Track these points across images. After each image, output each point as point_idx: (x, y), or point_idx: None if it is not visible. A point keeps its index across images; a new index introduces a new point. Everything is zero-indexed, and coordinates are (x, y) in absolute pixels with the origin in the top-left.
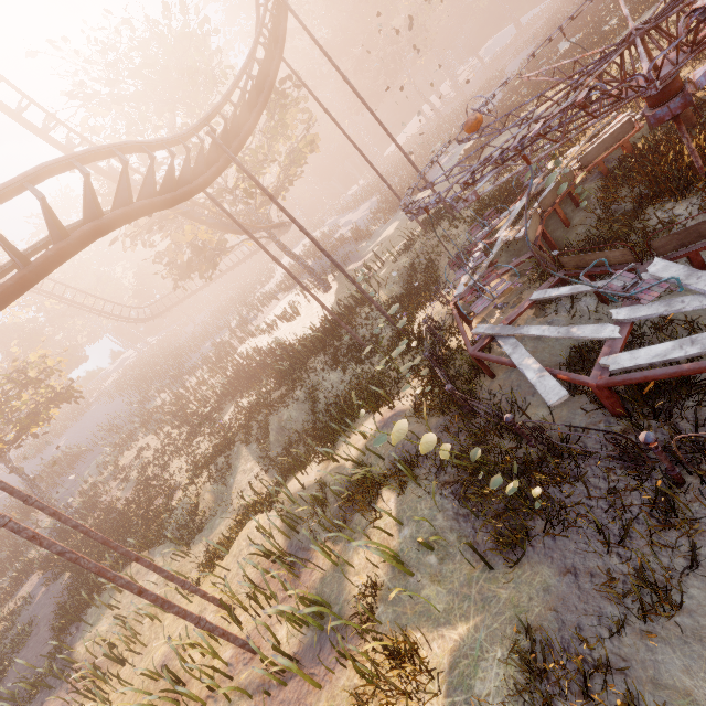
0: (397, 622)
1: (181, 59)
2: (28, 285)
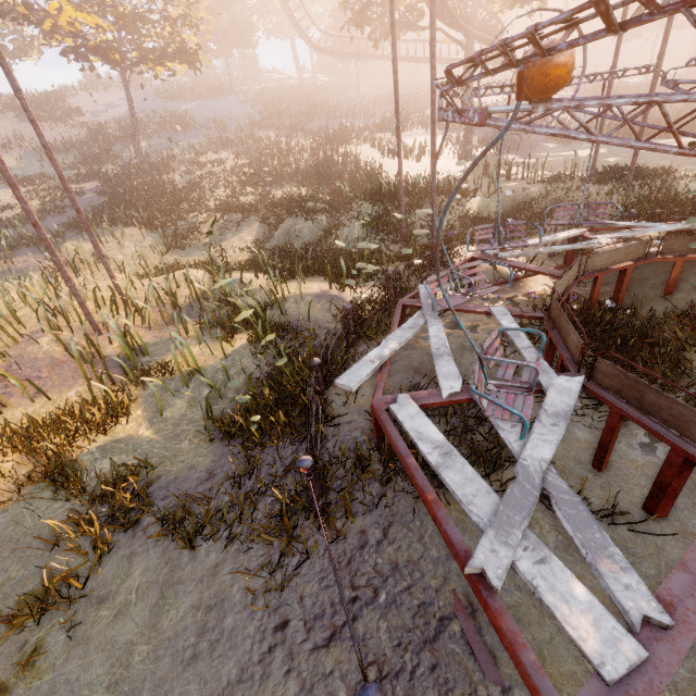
0: (149, 397)
1: None
2: None
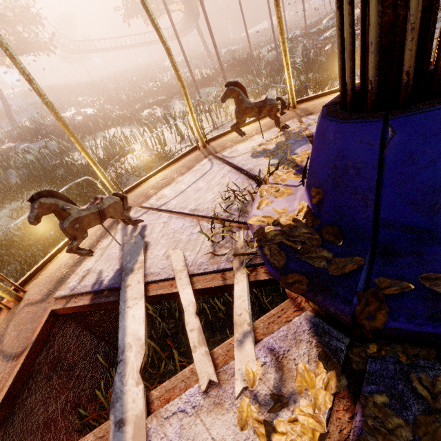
0: None
1: None
2: None
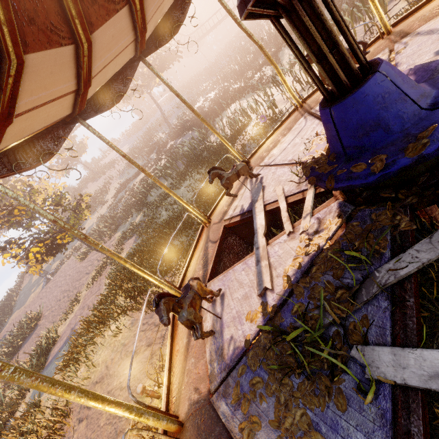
0: None
1: None
2: None
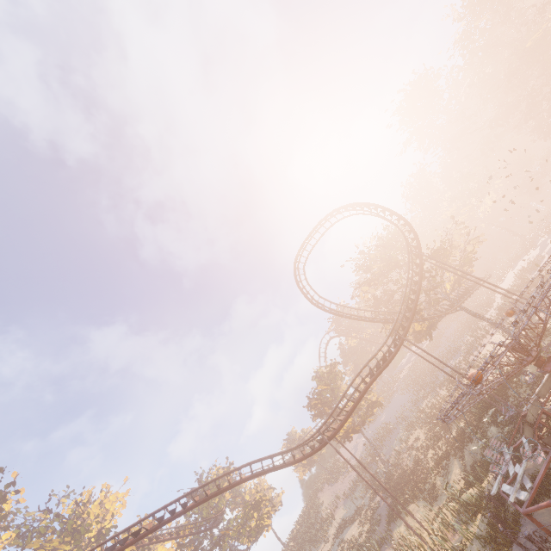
0: None
1: (389, 256)
2: (355, 408)
